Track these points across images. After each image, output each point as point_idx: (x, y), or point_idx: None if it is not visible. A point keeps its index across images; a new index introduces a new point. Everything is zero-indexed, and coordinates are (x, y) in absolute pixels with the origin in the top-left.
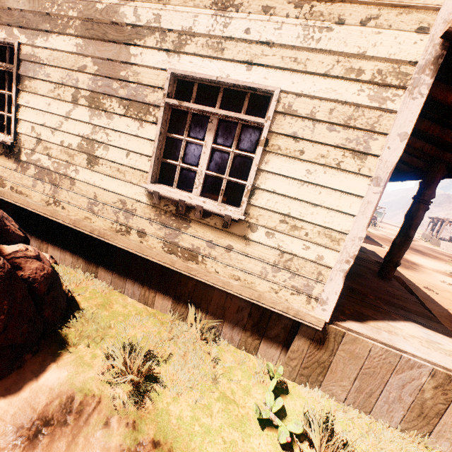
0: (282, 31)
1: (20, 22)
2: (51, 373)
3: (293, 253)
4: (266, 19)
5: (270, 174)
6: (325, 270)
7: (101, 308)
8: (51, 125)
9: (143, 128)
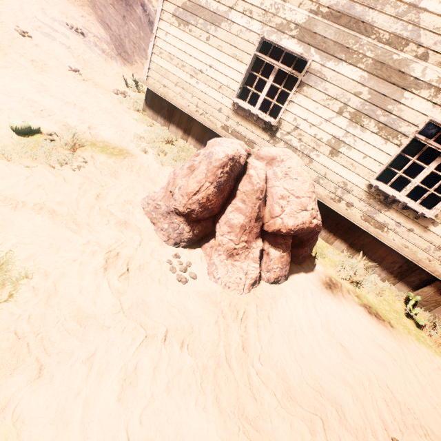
0: None
1: (319, 45)
2: (316, 266)
3: None
4: None
5: None
6: None
7: None
8: (312, 122)
9: (386, 145)
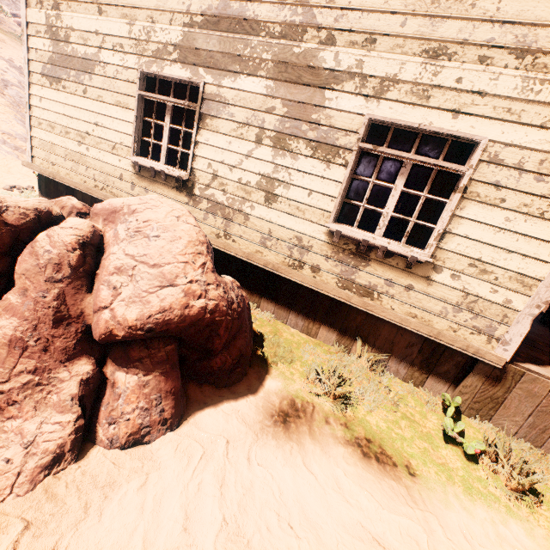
0: (498, 82)
1: (207, 62)
2: (269, 382)
3: (479, 296)
4: (482, 69)
5: (463, 219)
6: (511, 313)
7: (275, 335)
8: (230, 163)
9: (329, 169)
